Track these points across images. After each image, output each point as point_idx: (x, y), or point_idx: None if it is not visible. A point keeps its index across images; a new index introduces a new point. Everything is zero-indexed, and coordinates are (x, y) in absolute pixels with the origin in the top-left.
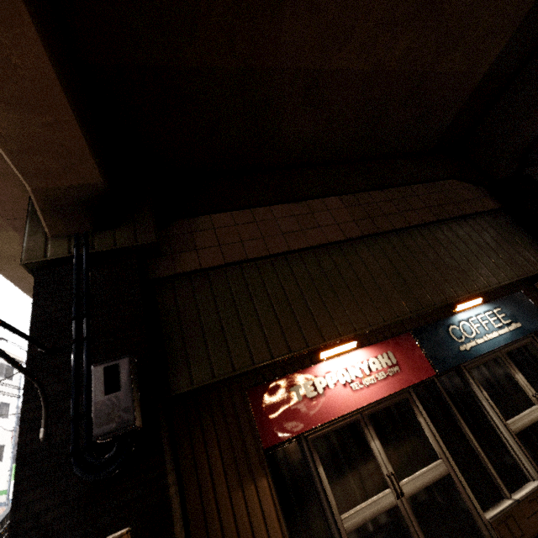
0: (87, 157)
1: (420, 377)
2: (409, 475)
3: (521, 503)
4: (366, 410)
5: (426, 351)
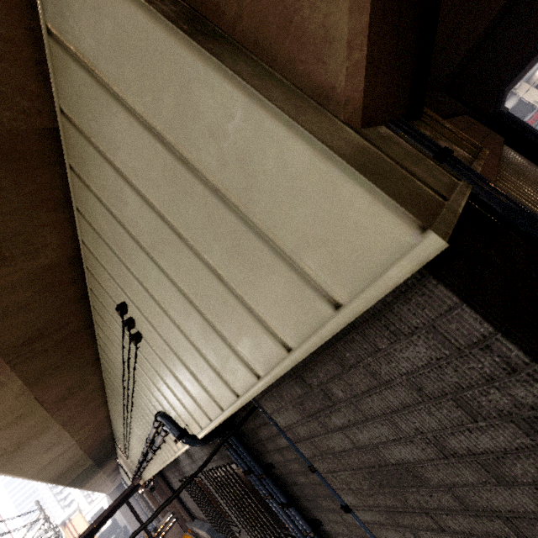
0: None
1: None
2: None
3: None
4: None
5: None
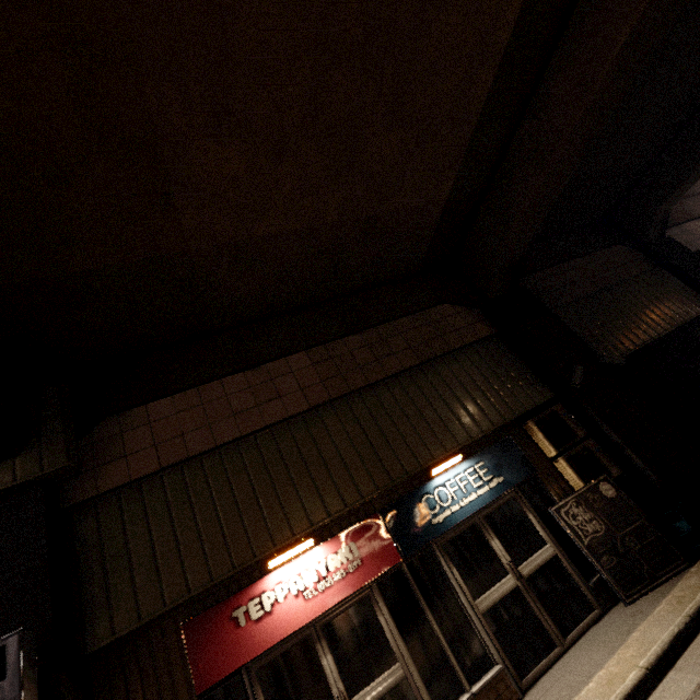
0: None
1: (384, 568)
2: (363, 688)
3: (479, 696)
4: (320, 620)
5: (394, 533)
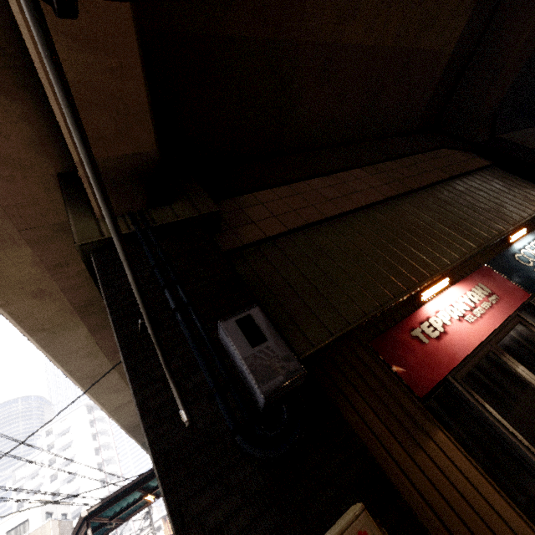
0: (145, 116)
1: (520, 300)
2: None
3: None
4: (491, 340)
5: (509, 278)
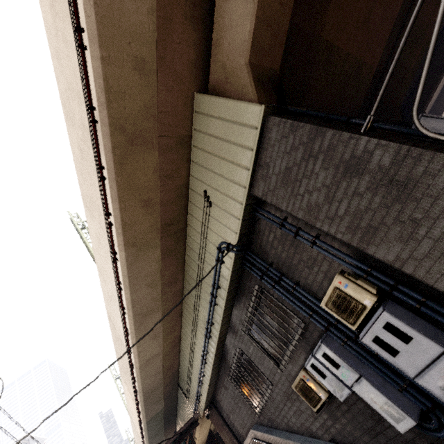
0: (282, 43)
1: None
2: None
3: None
4: None
5: None
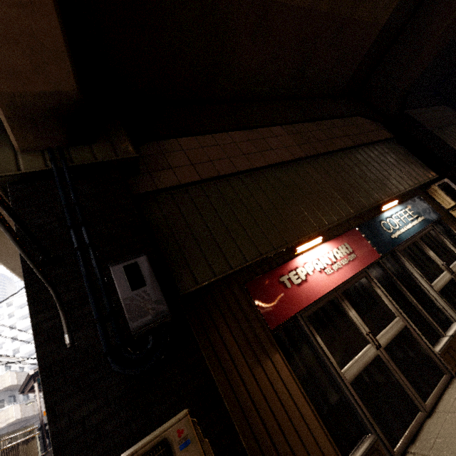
0: (62, 56)
1: (371, 260)
2: (380, 332)
3: (453, 338)
4: (339, 289)
5: (370, 241)
